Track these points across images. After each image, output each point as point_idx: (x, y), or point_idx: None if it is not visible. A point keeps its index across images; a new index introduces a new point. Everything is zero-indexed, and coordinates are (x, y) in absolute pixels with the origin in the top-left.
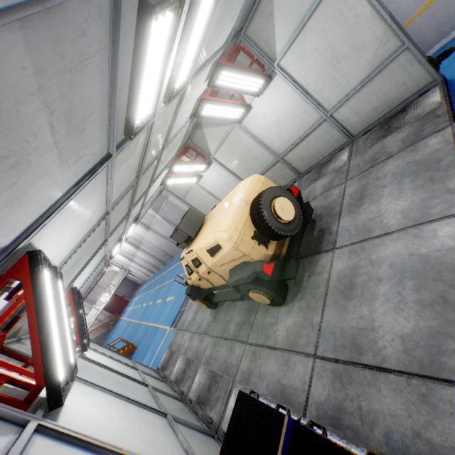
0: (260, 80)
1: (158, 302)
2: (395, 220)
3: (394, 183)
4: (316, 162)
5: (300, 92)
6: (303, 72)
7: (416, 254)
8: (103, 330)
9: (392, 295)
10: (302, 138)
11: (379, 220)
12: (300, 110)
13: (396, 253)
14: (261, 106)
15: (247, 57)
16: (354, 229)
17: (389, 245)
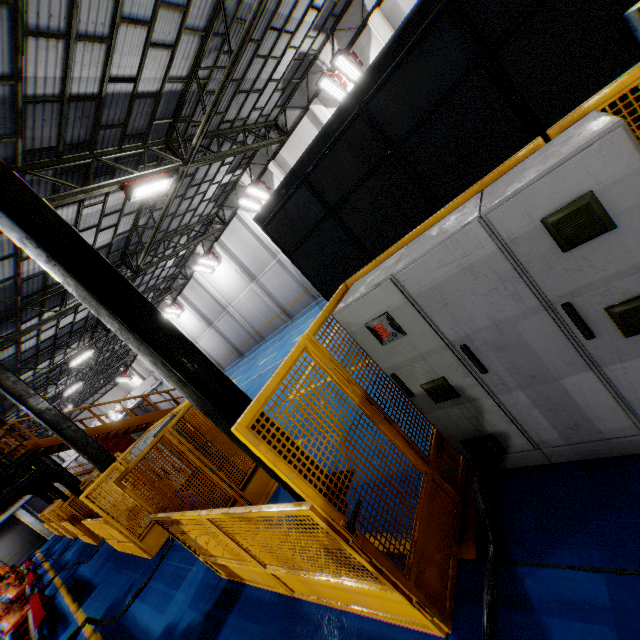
0: None
1: (266, 359)
2: None
3: None
4: None
5: None
6: None
7: None
8: None
9: None
10: None
11: None
12: None
13: None
14: None
15: None
16: None
17: None
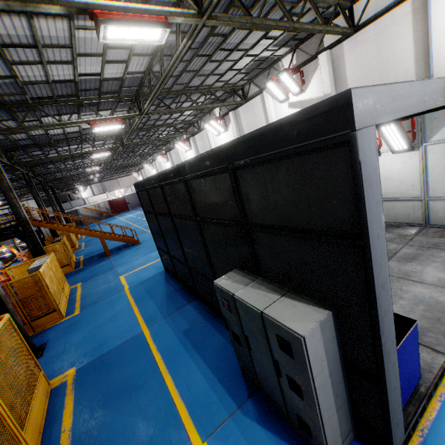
0: (405, 146)
1: None
2: (430, 279)
3: (441, 263)
4: (387, 221)
5: (422, 172)
6: (435, 162)
7: (434, 298)
8: (96, 214)
9: (406, 306)
10: (393, 200)
11: (419, 274)
12: (410, 182)
13: (421, 292)
14: (387, 160)
15: (410, 126)
16: (397, 270)
17: (418, 287)
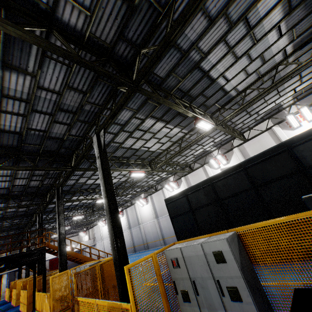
0: None
1: None
2: None
3: None
4: None
5: None
6: None
7: None
8: None
9: None
10: None
11: None
12: None
13: None
14: None
15: None
16: None
17: None
